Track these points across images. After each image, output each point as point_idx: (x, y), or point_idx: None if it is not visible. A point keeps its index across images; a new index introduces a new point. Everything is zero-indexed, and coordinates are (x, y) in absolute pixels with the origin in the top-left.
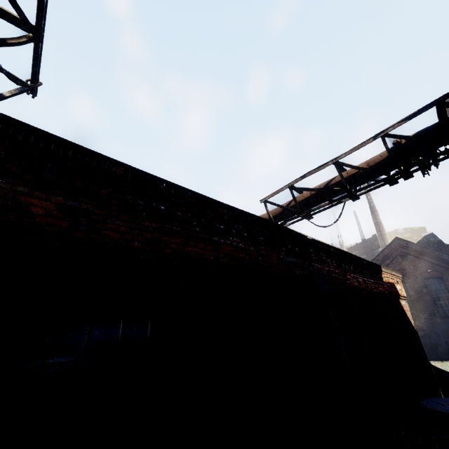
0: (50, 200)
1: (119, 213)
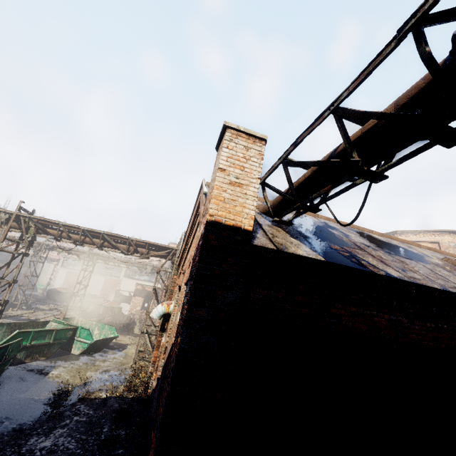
0: (384, 318)
1: (413, 320)
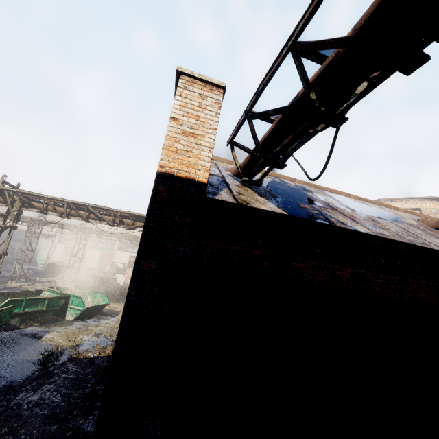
0: (347, 271)
1: (377, 273)
